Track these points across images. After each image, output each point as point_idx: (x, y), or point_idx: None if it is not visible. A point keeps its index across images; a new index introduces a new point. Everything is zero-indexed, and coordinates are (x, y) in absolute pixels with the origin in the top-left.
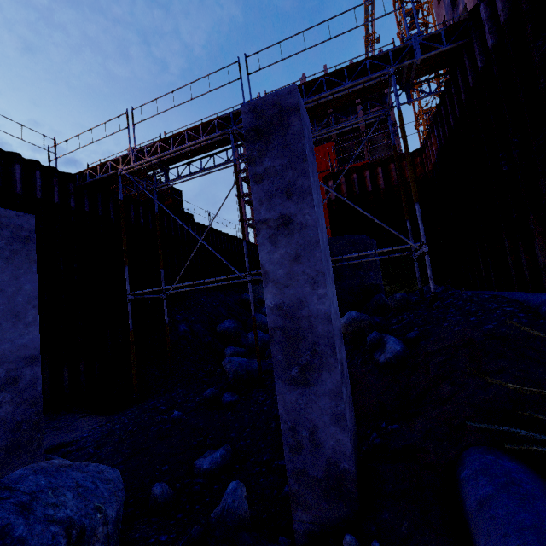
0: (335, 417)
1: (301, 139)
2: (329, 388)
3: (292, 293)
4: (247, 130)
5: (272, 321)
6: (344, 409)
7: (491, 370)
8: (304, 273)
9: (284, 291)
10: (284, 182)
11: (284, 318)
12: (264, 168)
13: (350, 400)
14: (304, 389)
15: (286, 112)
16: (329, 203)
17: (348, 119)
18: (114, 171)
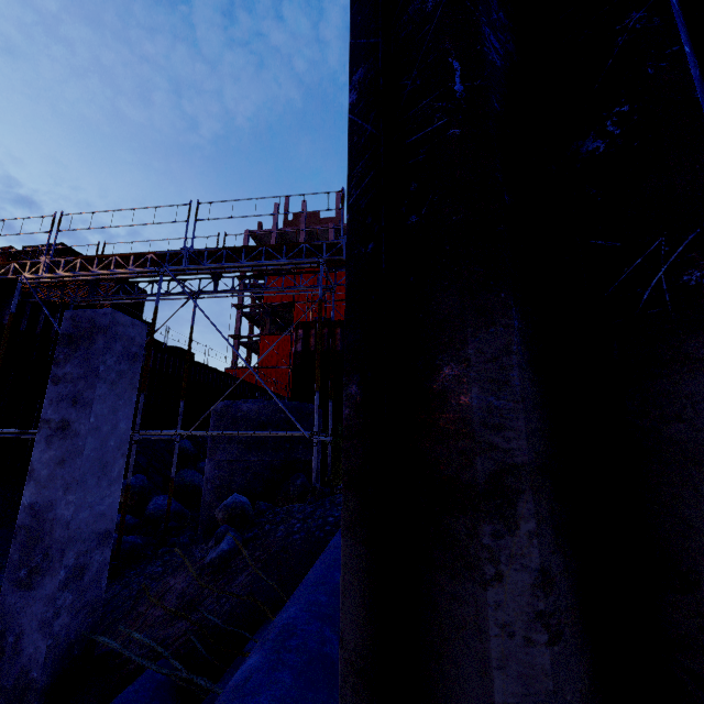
0: (42, 623)
1: (100, 356)
2: (47, 593)
3: (47, 495)
4: (63, 334)
5: (22, 519)
6: (52, 616)
7: (247, 584)
8: (63, 477)
9: (42, 491)
10: (75, 389)
11: (33, 518)
12: (64, 372)
13: (89, 606)
14: (26, 592)
15: (97, 329)
16: (295, 353)
17: (298, 284)
18: (16, 276)
